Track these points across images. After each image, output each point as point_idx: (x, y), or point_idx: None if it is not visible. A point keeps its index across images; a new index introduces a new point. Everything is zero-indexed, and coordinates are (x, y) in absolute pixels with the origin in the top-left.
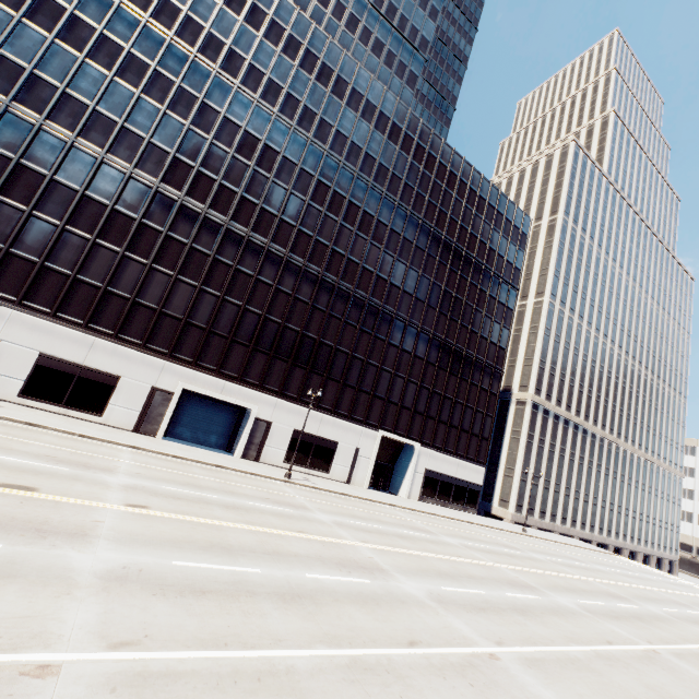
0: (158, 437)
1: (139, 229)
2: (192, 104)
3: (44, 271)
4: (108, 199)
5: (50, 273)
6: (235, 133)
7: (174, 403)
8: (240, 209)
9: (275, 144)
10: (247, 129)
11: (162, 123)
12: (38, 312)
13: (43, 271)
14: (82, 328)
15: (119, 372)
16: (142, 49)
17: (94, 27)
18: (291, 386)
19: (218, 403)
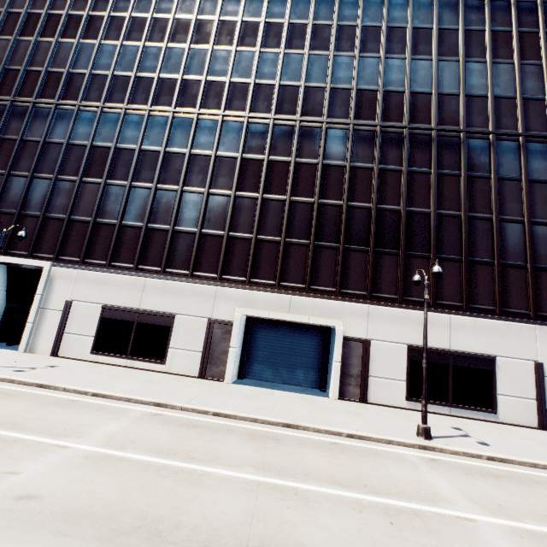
0: (226, 381)
1: (165, 159)
2: (188, 27)
3: (96, 227)
4: (135, 143)
5: (101, 227)
6: (233, 30)
7: (235, 335)
8: (257, 97)
9: (277, 17)
10: (244, 20)
11: (166, 58)
12: (96, 266)
13: (96, 227)
14: (132, 271)
15: (173, 310)
16: (140, 10)
17: (104, 16)
18: (382, 283)
19: (295, 328)
